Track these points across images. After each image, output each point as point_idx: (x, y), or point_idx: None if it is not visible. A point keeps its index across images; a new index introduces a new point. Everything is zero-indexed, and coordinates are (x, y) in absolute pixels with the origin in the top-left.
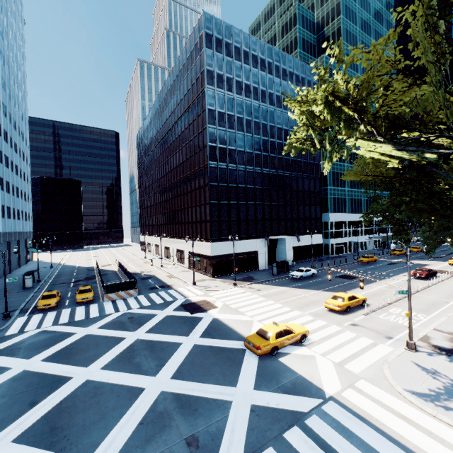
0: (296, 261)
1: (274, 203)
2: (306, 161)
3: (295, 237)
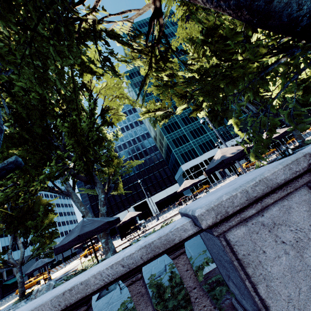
0: (161, 210)
1: (131, 184)
2: (144, 149)
3: (154, 196)
